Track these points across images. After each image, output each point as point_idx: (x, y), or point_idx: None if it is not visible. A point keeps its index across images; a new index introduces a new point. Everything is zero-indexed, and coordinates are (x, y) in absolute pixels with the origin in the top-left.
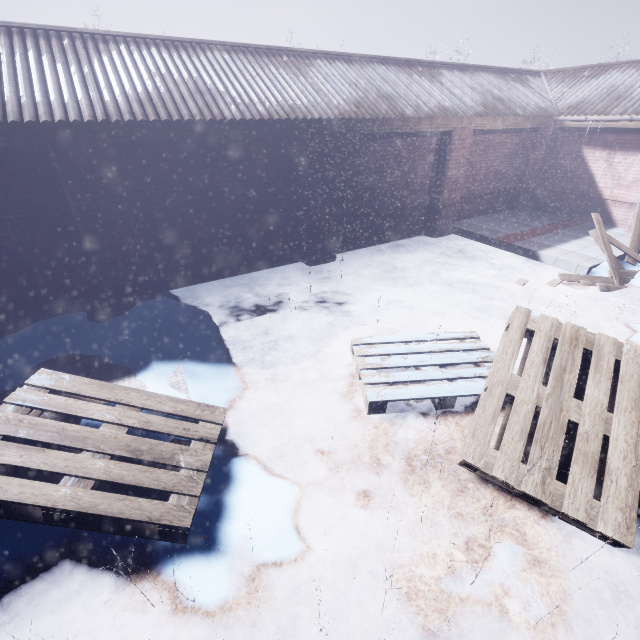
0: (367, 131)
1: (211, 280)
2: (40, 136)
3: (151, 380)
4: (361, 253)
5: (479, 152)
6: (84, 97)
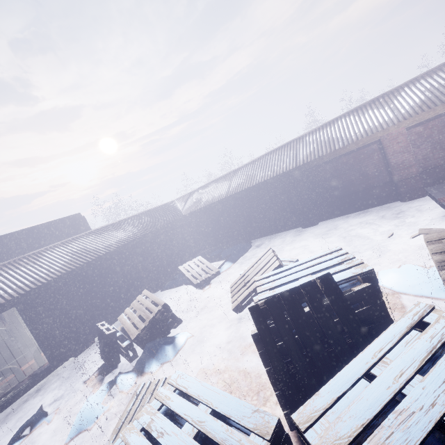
0: (312, 166)
1: (265, 236)
2: (217, 204)
3: (218, 262)
4: (336, 219)
5: (439, 131)
6: (226, 191)
